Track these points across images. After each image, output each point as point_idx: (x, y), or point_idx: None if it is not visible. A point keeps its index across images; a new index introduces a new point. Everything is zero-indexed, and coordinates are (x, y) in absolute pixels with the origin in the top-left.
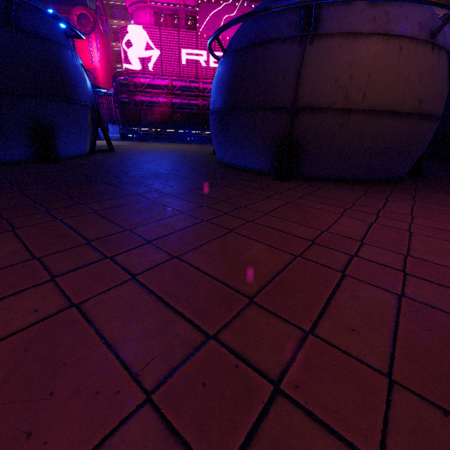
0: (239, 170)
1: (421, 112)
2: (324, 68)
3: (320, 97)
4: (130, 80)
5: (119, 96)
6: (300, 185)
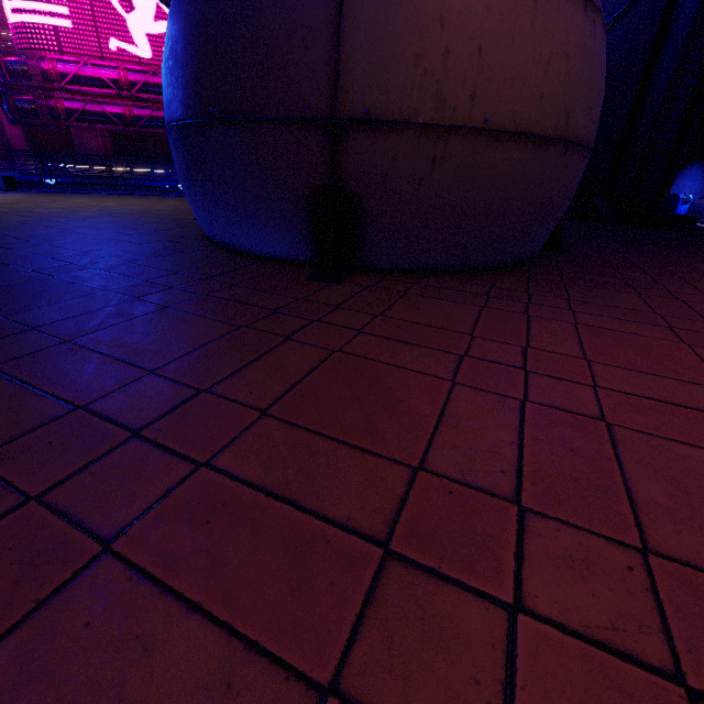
0: (241, 258)
1: (569, 137)
2: (390, 28)
3: (386, 96)
4: (32, 64)
5: (14, 98)
6: (364, 292)
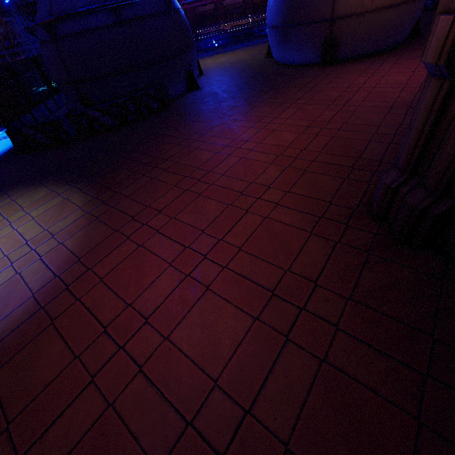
0: (298, 66)
1: None
2: None
3: (347, 8)
4: None
5: None
6: (338, 67)
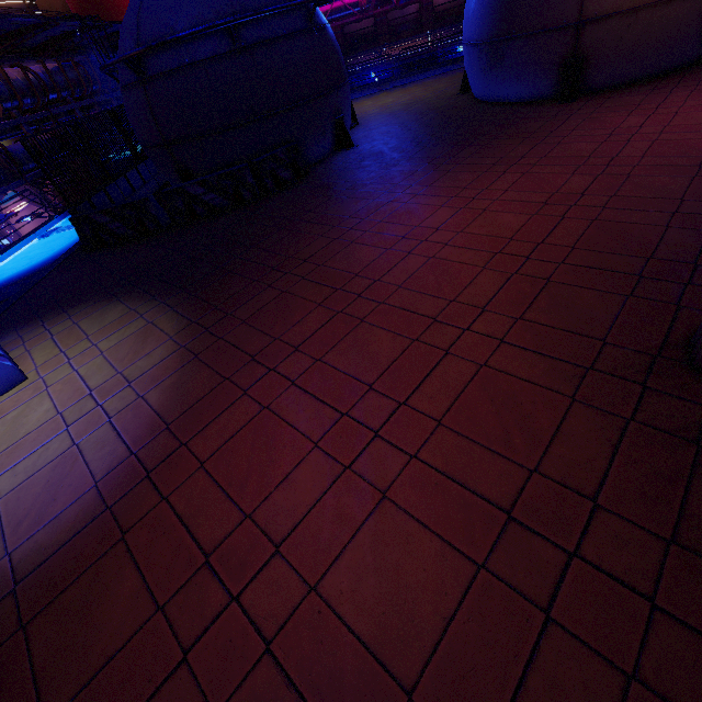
0: (516, 105)
1: None
2: None
3: (607, 4)
4: None
5: None
6: (588, 102)
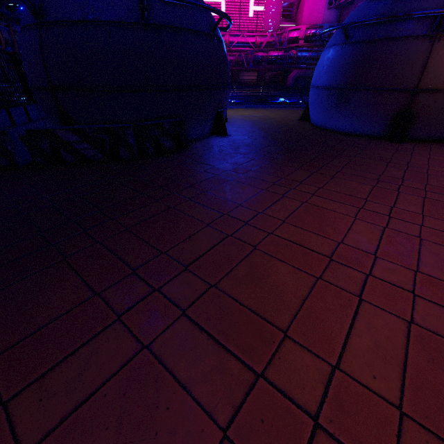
0: (353, 135)
1: None
2: None
3: (439, 82)
4: None
5: None
6: (415, 146)
